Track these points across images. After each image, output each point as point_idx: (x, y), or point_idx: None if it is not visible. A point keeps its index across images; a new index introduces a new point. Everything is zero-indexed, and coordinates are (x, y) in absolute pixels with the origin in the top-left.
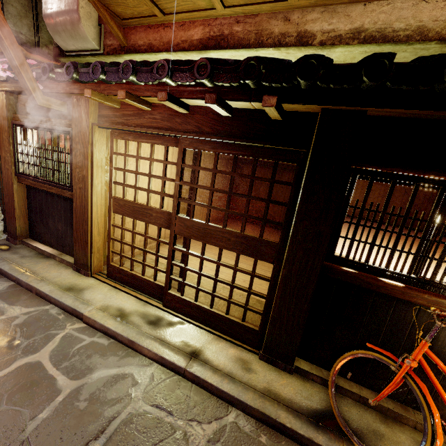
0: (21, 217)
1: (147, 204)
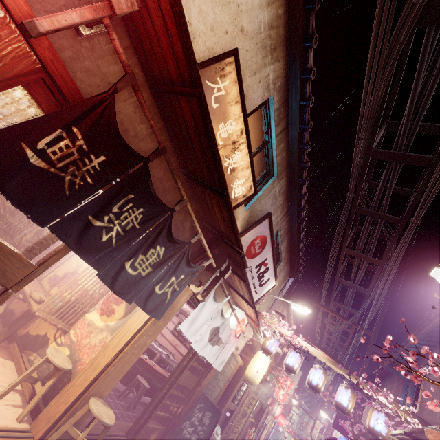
0: None
1: (240, 407)
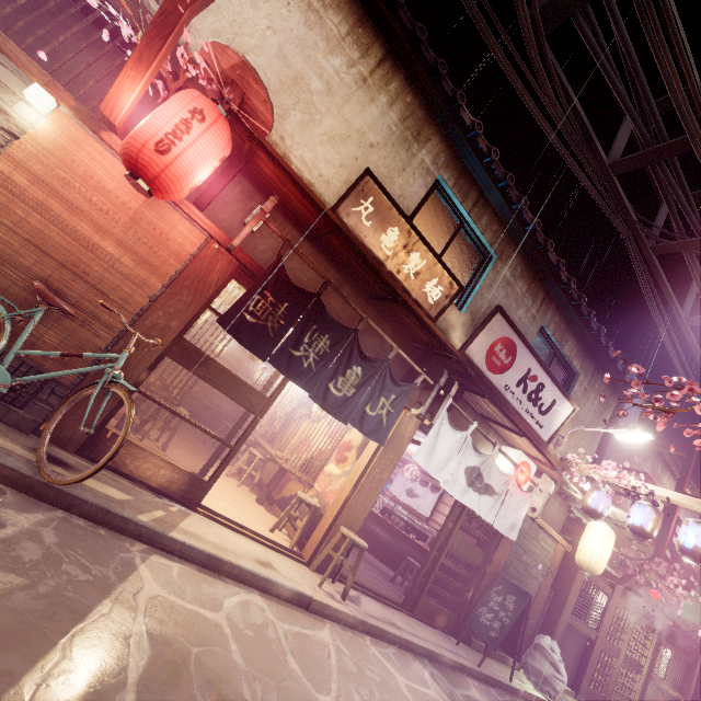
0: None
1: (614, 643)
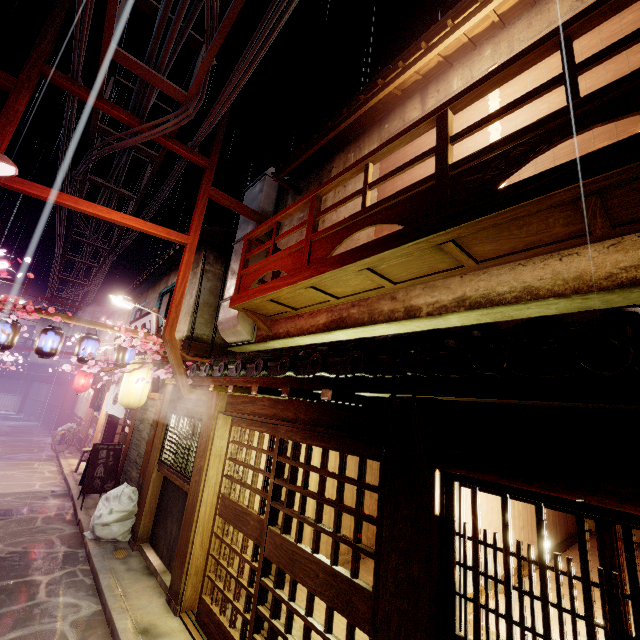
0: (148, 513)
1: (248, 506)
